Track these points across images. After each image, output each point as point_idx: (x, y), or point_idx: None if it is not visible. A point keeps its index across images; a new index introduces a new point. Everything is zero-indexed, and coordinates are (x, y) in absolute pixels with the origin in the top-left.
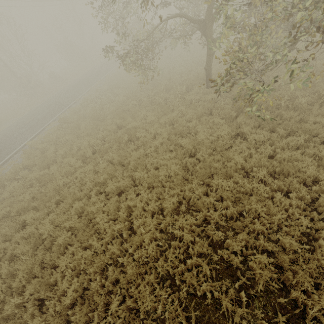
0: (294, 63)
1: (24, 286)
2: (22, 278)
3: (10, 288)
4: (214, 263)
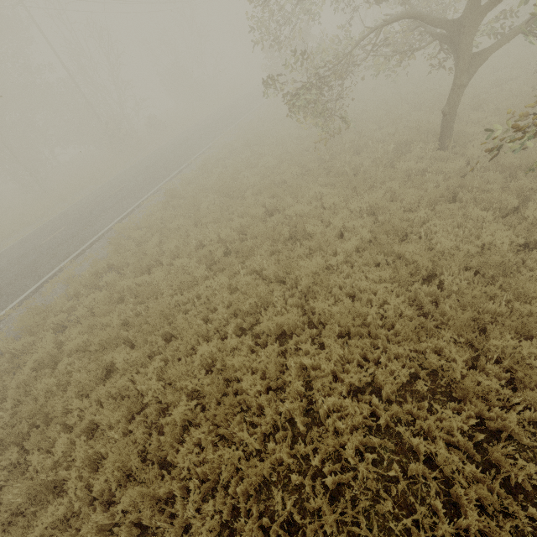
0: None
1: (110, 490)
2: (111, 478)
3: (86, 486)
4: (519, 534)
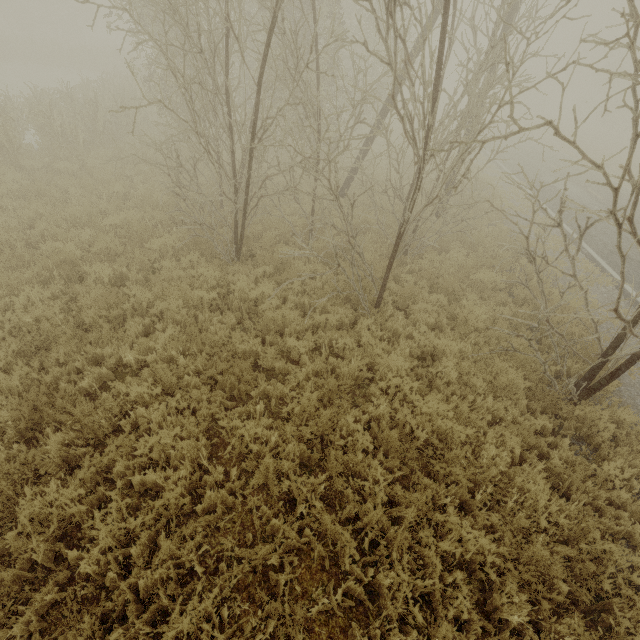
0: None
1: None
2: None
3: None
4: None
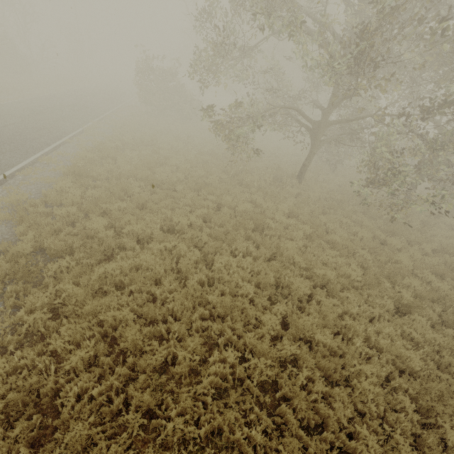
0: (443, 190)
1: None
2: None
3: None
4: None
